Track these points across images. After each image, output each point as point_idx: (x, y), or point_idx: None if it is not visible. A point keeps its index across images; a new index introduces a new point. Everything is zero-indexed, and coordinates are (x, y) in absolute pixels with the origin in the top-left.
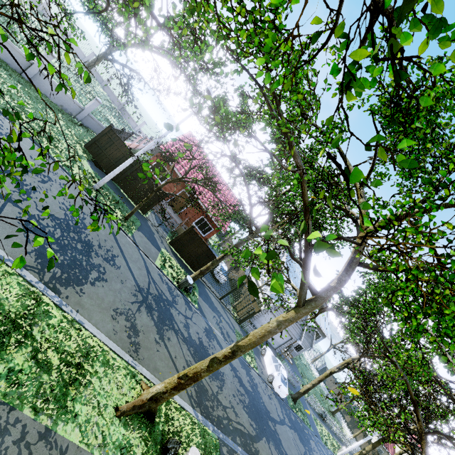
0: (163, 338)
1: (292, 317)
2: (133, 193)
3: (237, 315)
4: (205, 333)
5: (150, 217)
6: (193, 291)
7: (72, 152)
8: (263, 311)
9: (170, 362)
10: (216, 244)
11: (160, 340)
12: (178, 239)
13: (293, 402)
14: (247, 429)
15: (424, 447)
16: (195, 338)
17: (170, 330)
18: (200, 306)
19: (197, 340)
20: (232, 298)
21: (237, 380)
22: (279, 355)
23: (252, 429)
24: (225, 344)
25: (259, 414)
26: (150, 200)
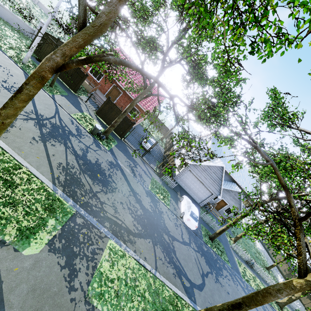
0: (46, 142)
1: (68, 42)
2: (65, 78)
3: (157, 170)
4: (108, 163)
5: (82, 97)
6: (109, 141)
7: (13, 45)
8: (183, 170)
9: (42, 154)
10: (159, 137)
11: (40, 140)
12: (101, 109)
13: (210, 240)
14: (126, 225)
15: (298, 234)
16: (92, 159)
17: (59, 143)
18: (113, 150)
19: (93, 161)
20: (150, 155)
21: (134, 199)
22: (203, 209)
23: (135, 228)
24: (133, 178)
25: (152, 225)
26: (76, 81)
